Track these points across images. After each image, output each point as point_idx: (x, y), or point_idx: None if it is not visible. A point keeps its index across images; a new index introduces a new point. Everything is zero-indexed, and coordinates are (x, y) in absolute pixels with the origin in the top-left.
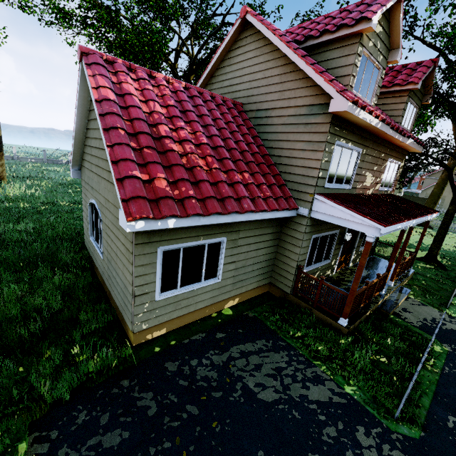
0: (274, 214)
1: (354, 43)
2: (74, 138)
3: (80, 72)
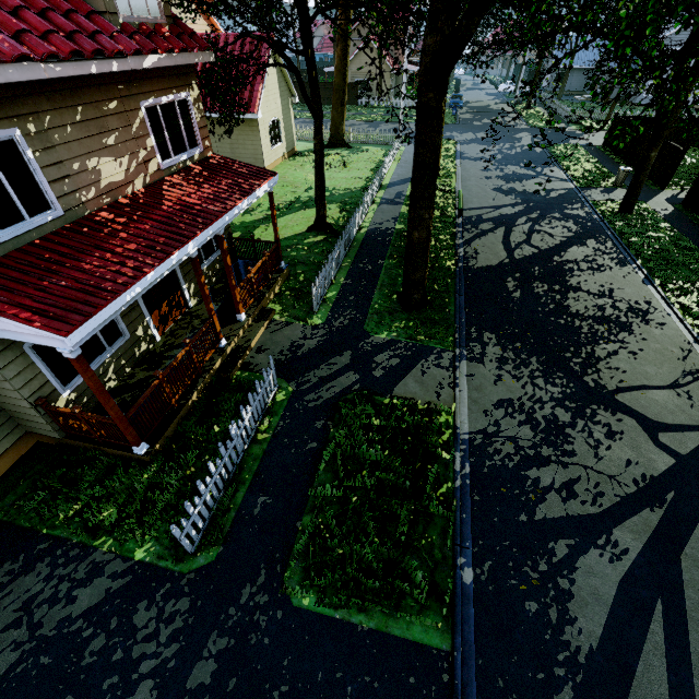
0: None
1: None
2: None
3: None
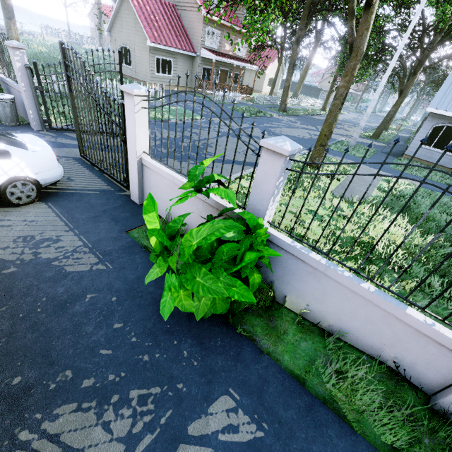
0: (188, 53)
1: None
2: (112, 16)
3: None
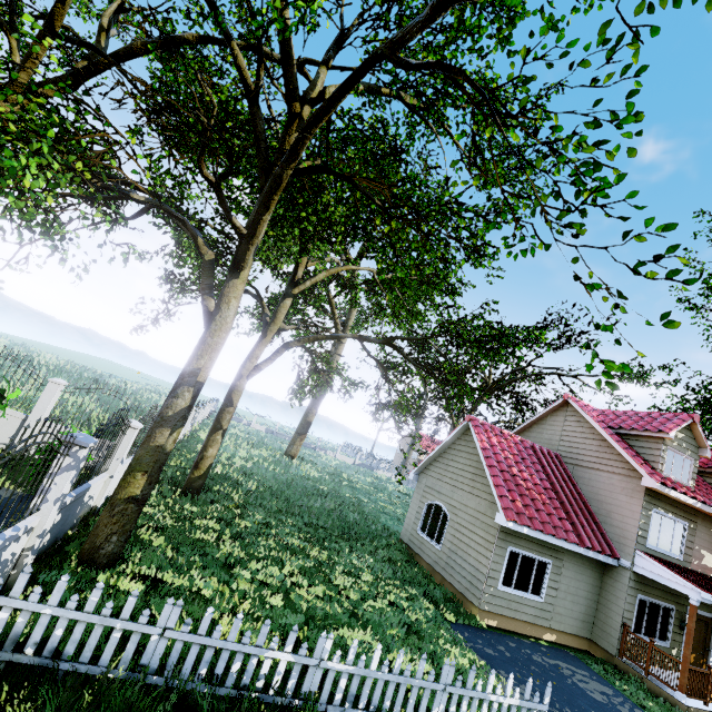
0: (595, 554)
1: (658, 442)
2: (431, 455)
3: (463, 425)
